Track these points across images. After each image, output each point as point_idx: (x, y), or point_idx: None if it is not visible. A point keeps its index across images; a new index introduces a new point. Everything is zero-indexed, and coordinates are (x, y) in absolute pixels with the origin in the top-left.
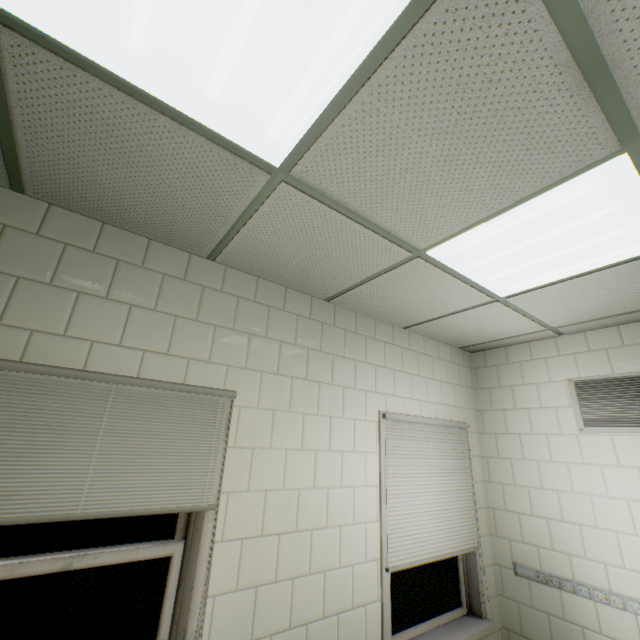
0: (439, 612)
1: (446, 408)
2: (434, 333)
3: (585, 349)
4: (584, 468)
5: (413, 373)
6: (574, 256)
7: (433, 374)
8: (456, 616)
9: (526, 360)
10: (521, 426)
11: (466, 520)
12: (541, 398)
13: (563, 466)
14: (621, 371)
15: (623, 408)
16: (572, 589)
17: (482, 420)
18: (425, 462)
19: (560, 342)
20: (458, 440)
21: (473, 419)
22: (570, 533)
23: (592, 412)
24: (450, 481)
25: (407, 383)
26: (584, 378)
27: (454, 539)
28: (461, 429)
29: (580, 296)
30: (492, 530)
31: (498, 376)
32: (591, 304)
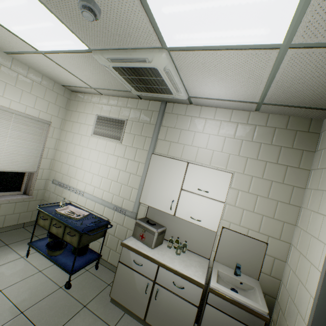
0: (1, 191)
1: (37, 111)
2: (33, 67)
3: (107, 104)
4: (87, 149)
5: (10, 84)
6: (46, 34)
7: (31, 91)
8: (14, 194)
9: (89, 102)
10: (76, 130)
11: (31, 161)
12: (86, 120)
13: (82, 147)
14: (112, 116)
15: (105, 130)
16: (66, 187)
17: (65, 124)
18: (3, 130)
19: (101, 98)
20: (40, 128)
21: (60, 123)
22: (74, 170)
23: (97, 129)
24: (24, 143)
25: (1, 87)
26: (101, 115)
27: (17, 166)
28: (45, 124)
29: (83, 69)
30: (52, 168)
31: (77, 106)
32: (94, 78)
